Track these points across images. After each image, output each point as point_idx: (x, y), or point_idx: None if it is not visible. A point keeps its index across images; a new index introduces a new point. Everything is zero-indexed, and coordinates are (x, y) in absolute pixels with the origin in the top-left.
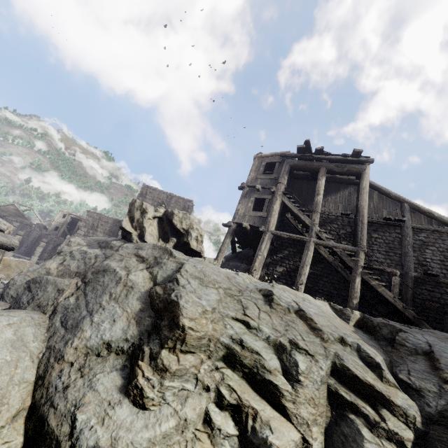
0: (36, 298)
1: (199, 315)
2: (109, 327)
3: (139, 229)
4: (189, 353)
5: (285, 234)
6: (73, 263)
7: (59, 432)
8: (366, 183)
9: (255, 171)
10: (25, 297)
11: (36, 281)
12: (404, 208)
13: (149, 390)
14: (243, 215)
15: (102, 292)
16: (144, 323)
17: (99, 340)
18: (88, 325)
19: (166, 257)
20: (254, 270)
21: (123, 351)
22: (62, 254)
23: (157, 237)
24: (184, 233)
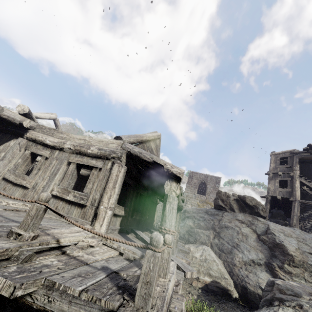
0: (197, 239)
1: (295, 250)
2: (248, 254)
3: (228, 206)
4: (296, 267)
5: (309, 202)
6: (201, 223)
7: (258, 291)
8: None
9: (273, 163)
10: (191, 239)
11: (191, 231)
12: None
13: (287, 280)
14: (273, 190)
15: (232, 238)
16: (265, 253)
17: (248, 259)
18: (238, 252)
19: (256, 221)
20: (294, 225)
21: (260, 264)
22: (190, 218)
23: (238, 209)
24: (254, 207)
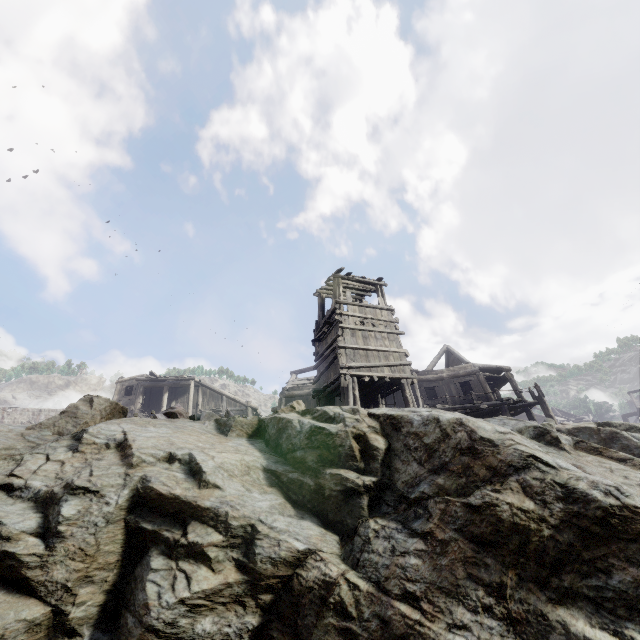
0: None
1: None
2: None
3: None
4: None
5: None
6: None
7: None
8: (191, 394)
9: (118, 394)
10: None
11: None
12: (223, 399)
13: None
14: None
15: None
16: None
17: None
18: None
19: None
20: None
21: None
22: None
23: None
24: None
